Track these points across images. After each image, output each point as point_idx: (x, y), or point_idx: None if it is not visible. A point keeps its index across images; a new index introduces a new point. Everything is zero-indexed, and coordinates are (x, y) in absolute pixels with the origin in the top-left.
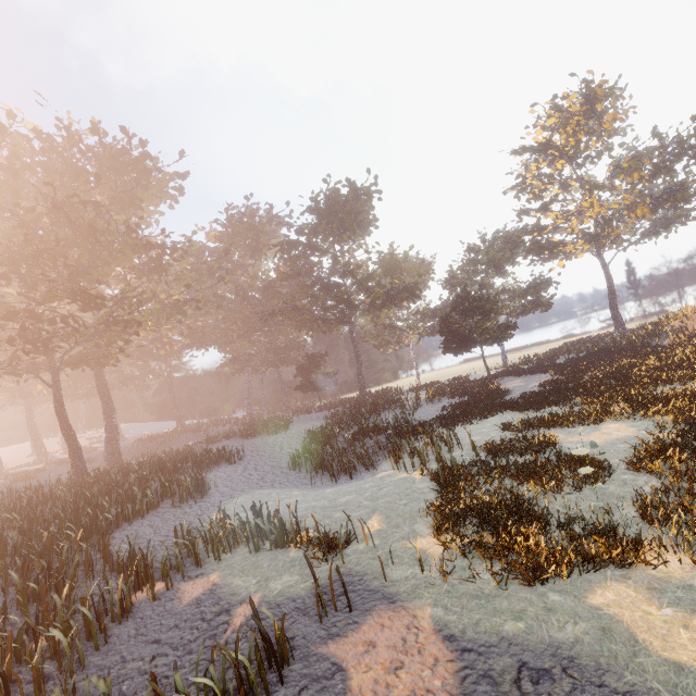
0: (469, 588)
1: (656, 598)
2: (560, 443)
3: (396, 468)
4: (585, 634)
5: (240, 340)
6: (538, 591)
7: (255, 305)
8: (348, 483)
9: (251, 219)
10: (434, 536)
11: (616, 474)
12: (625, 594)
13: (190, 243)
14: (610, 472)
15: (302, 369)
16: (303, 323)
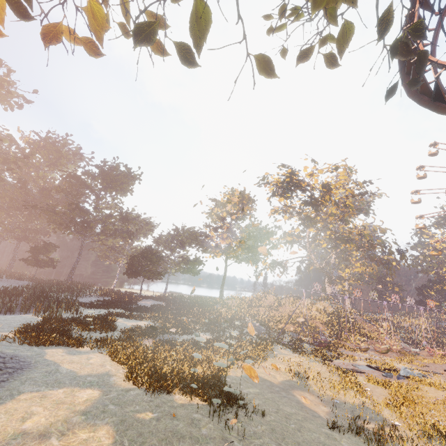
0: (7, 344)
1: (66, 352)
2: (117, 322)
3: (36, 314)
4: (31, 354)
5: (0, 210)
6: (32, 347)
7: (28, 194)
8: (1, 315)
9: (63, 146)
10: (14, 331)
11: (115, 332)
12: (59, 351)
13: (3, 138)
14: (114, 331)
15: (35, 249)
16: (54, 222)
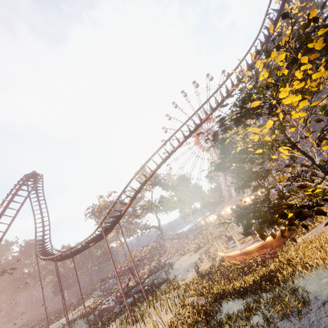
0: None
1: None
2: None
3: None
4: None
5: None
6: None
7: None
8: None
9: None
10: None
11: None
12: None
13: None
14: None
15: (6, 313)
16: (9, 293)
